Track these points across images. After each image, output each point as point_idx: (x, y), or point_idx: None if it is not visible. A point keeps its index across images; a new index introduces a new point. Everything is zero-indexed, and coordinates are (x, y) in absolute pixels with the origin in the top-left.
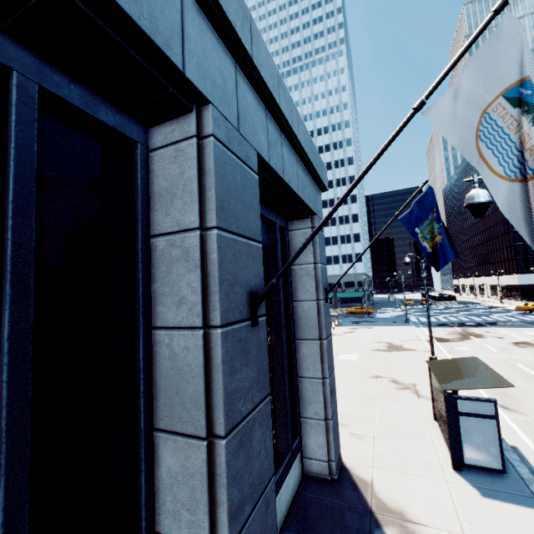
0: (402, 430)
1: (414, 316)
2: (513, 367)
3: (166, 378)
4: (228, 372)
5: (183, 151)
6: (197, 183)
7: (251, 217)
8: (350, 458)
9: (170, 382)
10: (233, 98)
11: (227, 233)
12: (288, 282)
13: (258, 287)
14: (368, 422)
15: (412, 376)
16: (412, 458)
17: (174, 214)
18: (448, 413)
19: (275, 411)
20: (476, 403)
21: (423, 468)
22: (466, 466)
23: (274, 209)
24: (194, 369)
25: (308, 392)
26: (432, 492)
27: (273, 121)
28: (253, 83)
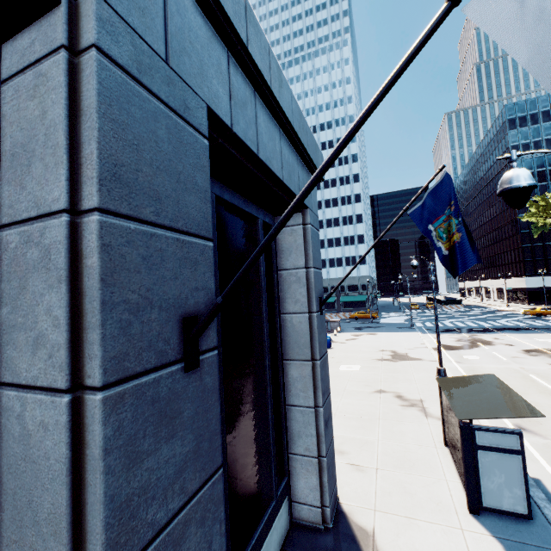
0: (409, 459)
1: (419, 321)
2: (527, 379)
3: (15, 474)
4: (120, 466)
5: (46, 75)
6: (64, 131)
7: (191, 200)
8: (348, 498)
9: (20, 482)
10: (154, 5)
11: (129, 221)
12: (274, 290)
13: (202, 307)
14: (370, 449)
15: (419, 391)
16: (421, 497)
17: (32, 186)
18: (464, 446)
19: (253, 455)
20: (498, 435)
21: (434, 511)
22: (485, 510)
23: (253, 200)
24: (54, 465)
25: (298, 423)
26: (446, 546)
27: (240, 72)
28: (200, 1)
